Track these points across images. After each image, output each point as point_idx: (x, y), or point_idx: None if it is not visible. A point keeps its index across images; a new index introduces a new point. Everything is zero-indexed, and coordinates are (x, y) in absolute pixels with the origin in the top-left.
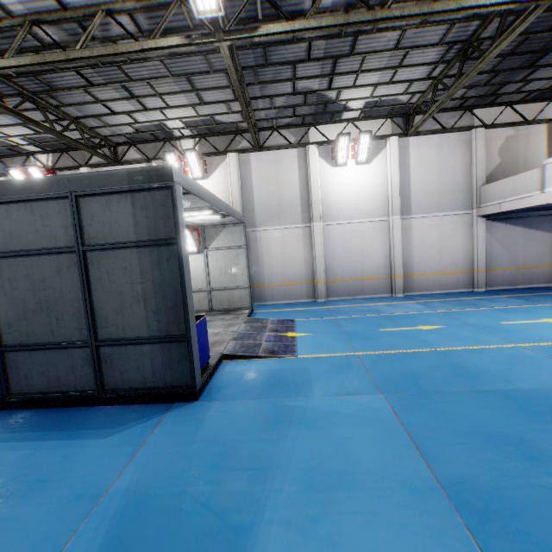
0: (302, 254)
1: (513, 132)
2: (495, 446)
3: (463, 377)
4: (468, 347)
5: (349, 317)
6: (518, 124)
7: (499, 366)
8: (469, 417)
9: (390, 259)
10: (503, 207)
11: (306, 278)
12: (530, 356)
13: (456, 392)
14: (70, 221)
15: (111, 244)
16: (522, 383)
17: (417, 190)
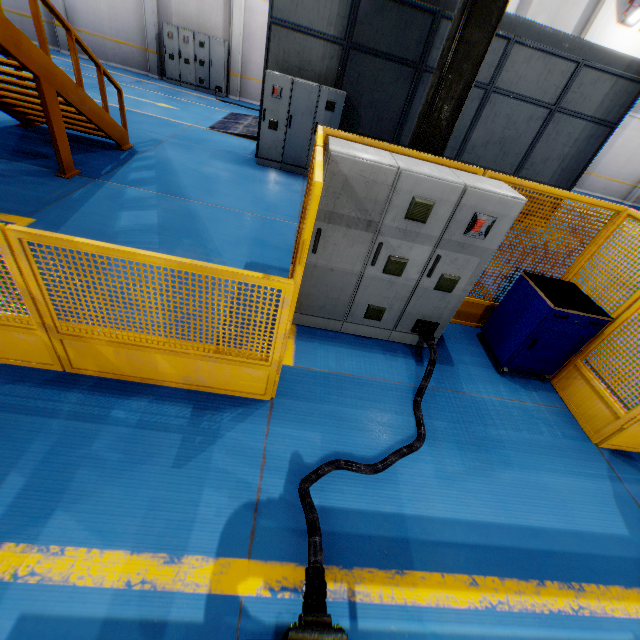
0: None
1: None
2: None
3: None
4: None
5: None
6: None
7: None
8: None
9: None
10: None
11: None
12: None
13: None
14: (564, 83)
15: (575, 112)
16: None
17: None
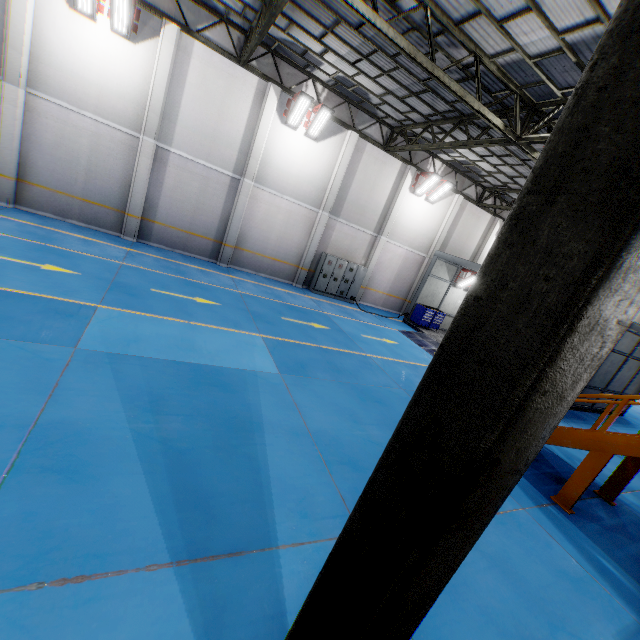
0: None
1: None
2: None
3: None
4: None
5: None
6: None
7: None
8: None
9: None
10: None
11: None
12: None
13: None
14: None
15: None
16: None
17: None
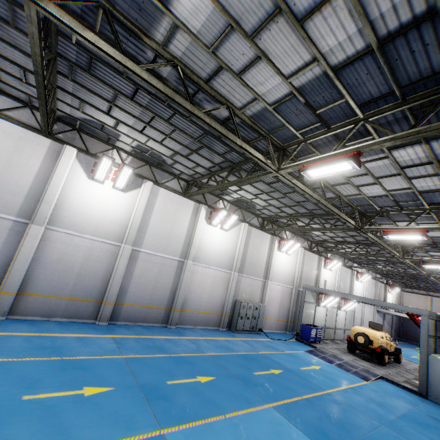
0: None
1: (380, 284)
2: None
3: None
4: None
5: None
6: (381, 282)
7: None
8: None
9: (361, 321)
10: (390, 312)
11: None
12: None
13: None
14: None
15: None
16: None
17: (367, 296)
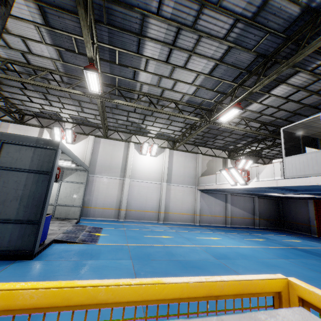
0: (116, 193)
1: (212, 158)
2: (165, 276)
3: (168, 255)
4: (178, 245)
5: (132, 229)
6: (213, 156)
7: (185, 252)
8: (162, 268)
9: (159, 203)
10: (205, 187)
11: (116, 206)
12: (198, 250)
13: (162, 260)
14: None
15: (13, 168)
16: (188, 258)
17: (175, 173)
